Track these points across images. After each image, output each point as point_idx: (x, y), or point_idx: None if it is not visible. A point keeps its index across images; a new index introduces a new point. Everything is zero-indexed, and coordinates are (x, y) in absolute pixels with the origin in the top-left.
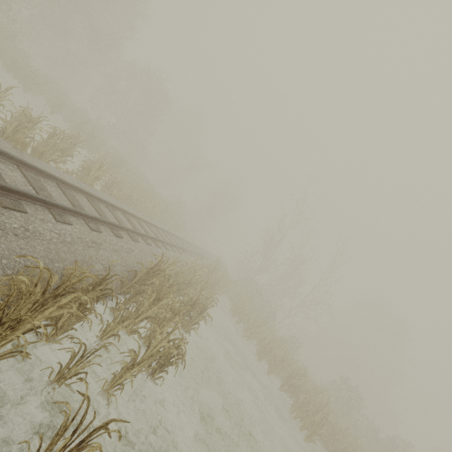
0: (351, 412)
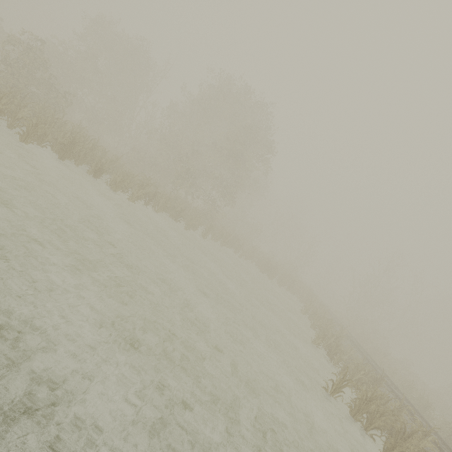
0: None
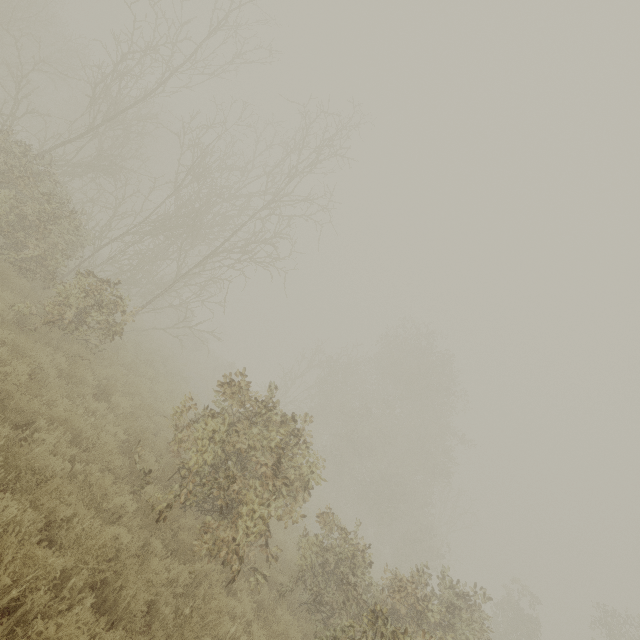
0: (241, 496)
